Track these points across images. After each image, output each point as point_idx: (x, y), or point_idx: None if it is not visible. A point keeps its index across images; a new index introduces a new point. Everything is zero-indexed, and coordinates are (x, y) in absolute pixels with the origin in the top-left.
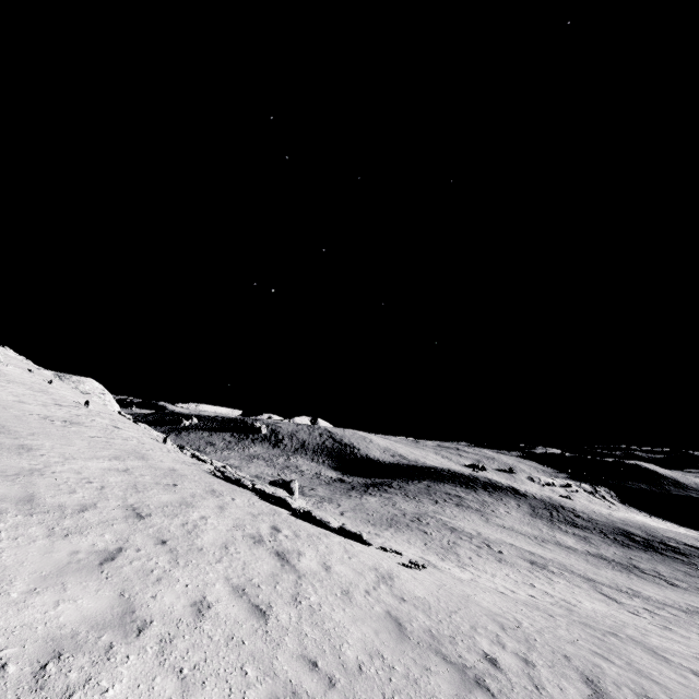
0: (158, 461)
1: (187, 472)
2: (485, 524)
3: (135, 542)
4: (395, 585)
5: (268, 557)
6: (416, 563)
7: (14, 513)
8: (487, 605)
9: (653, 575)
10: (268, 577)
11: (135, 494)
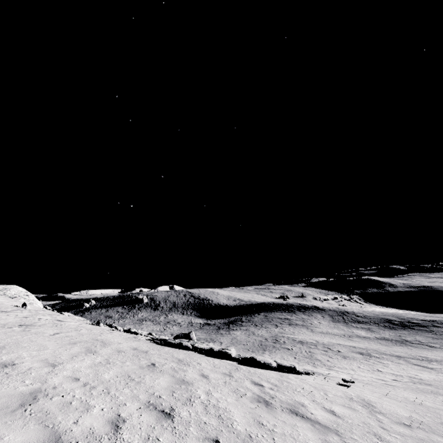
0: (117, 343)
1: (144, 347)
2: (313, 334)
3: None
4: (383, 411)
5: (294, 421)
6: (351, 381)
7: None
8: (431, 404)
9: (418, 343)
10: None
11: (138, 386)
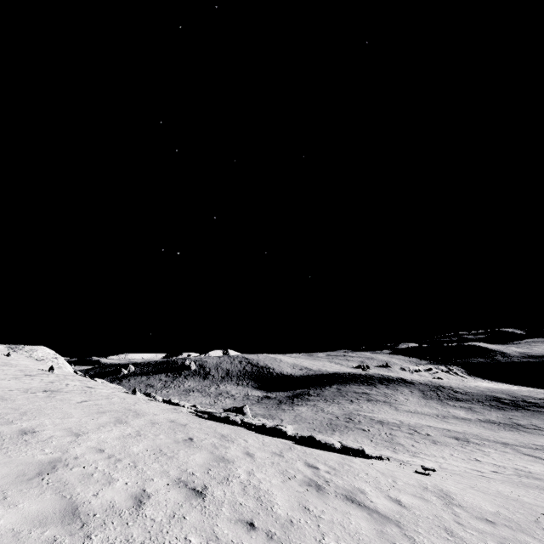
0: (152, 414)
1: (184, 420)
2: (397, 412)
3: (226, 537)
4: (463, 504)
5: (348, 508)
6: (432, 468)
7: (67, 543)
8: (529, 500)
9: (534, 428)
10: (379, 539)
11: (170, 462)
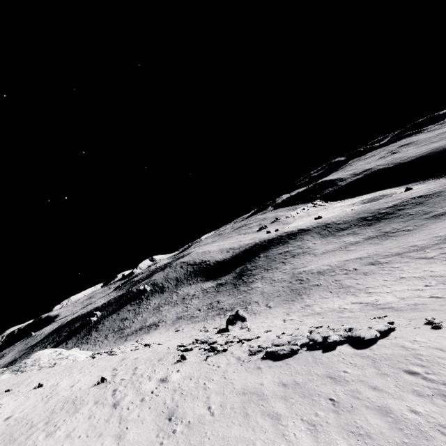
0: (261, 386)
1: (285, 377)
2: (318, 258)
3: None
4: None
5: None
6: (440, 322)
7: None
8: None
9: (396, 231)
10: None
11: (376, 441)
